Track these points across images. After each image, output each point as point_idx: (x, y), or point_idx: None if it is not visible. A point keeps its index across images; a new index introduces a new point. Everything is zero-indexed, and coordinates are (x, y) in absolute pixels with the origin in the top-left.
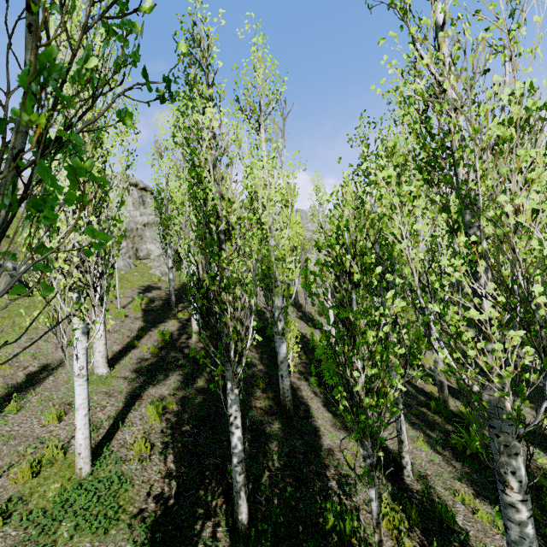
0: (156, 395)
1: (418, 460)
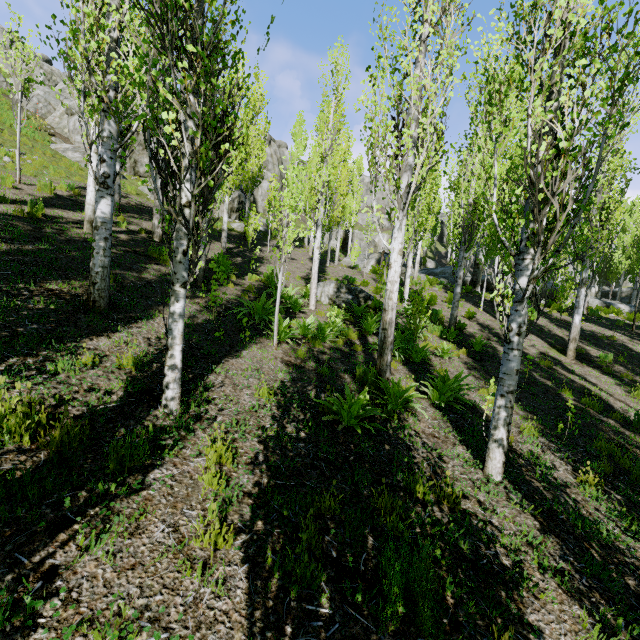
0: None
1: (230, 404)
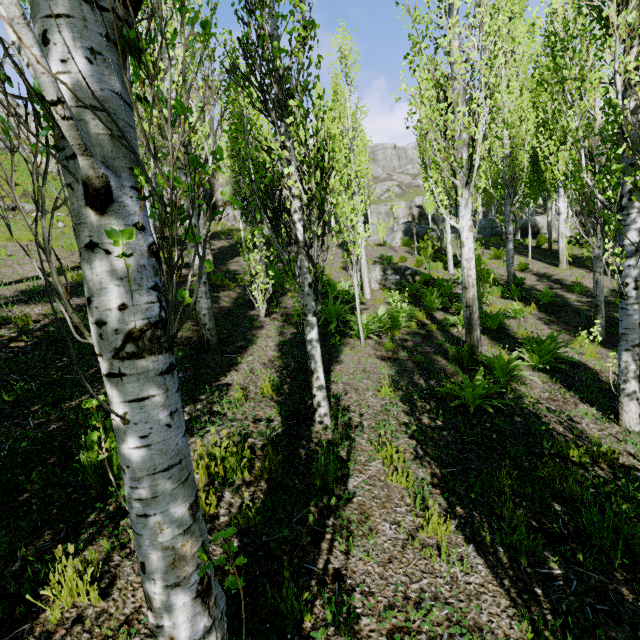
0: (17, 312)
1: (364, 408)
